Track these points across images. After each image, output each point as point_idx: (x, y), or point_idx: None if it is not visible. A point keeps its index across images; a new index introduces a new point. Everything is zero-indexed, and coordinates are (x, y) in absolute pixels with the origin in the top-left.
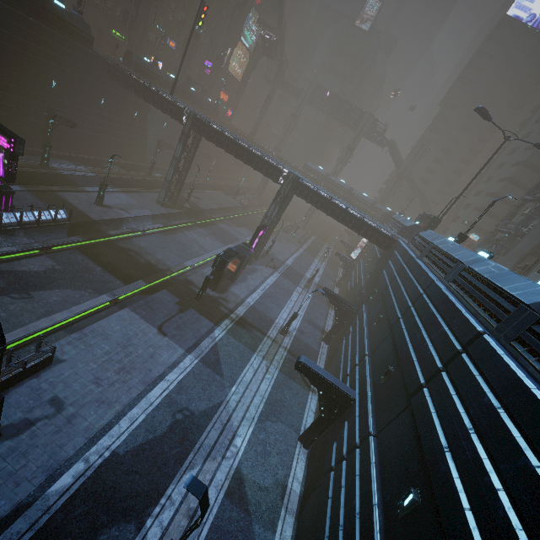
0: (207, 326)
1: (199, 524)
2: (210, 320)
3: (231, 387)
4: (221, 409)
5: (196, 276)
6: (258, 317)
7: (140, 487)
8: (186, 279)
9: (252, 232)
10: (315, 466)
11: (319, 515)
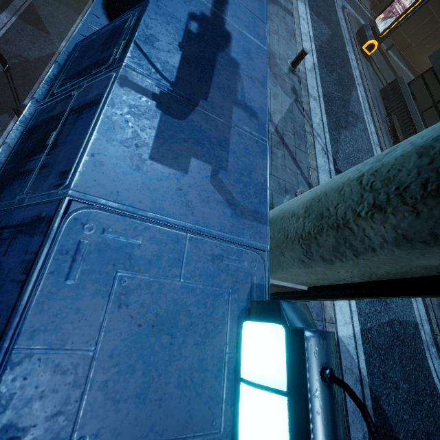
0: None
1: (4, 70)
2: None
3: (60, 43)
4: (55, 58)
5: None
6: None
7: (1, 99)
8: None
9: None
10: None
11: None
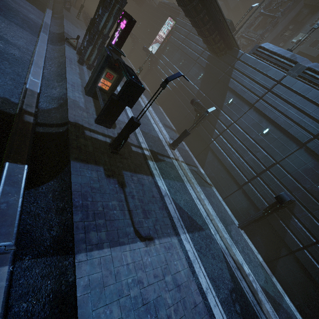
0: (152, 185)
1: None
2: (145, 173)
3: (211, 232)
4: (227, 259)
5: (72, 110)
6: (153, 141)
7: None
8: (70, 123)
9: (34, 6)
10: (265, 241)
11: (316, 279)
